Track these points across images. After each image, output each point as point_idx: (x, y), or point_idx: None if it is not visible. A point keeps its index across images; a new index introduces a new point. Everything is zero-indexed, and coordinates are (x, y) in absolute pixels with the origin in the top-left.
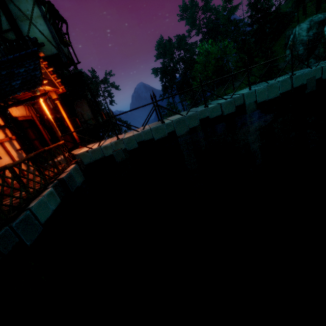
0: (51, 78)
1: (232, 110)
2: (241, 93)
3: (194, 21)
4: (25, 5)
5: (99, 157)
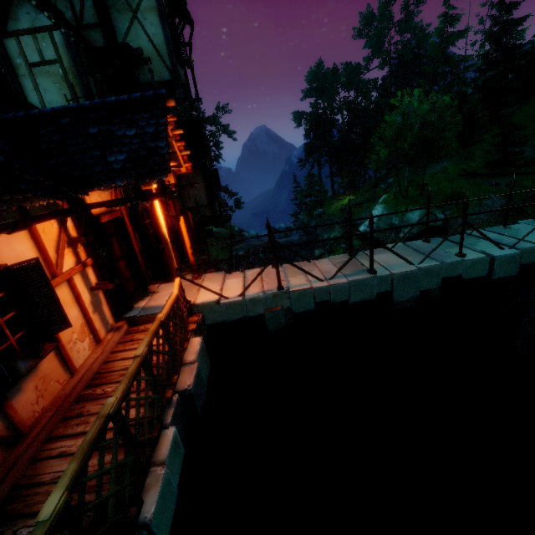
0: (175, 148)
1: (510, 272)
2: None
3: (381, 44)
4: None
5: (237, 317)
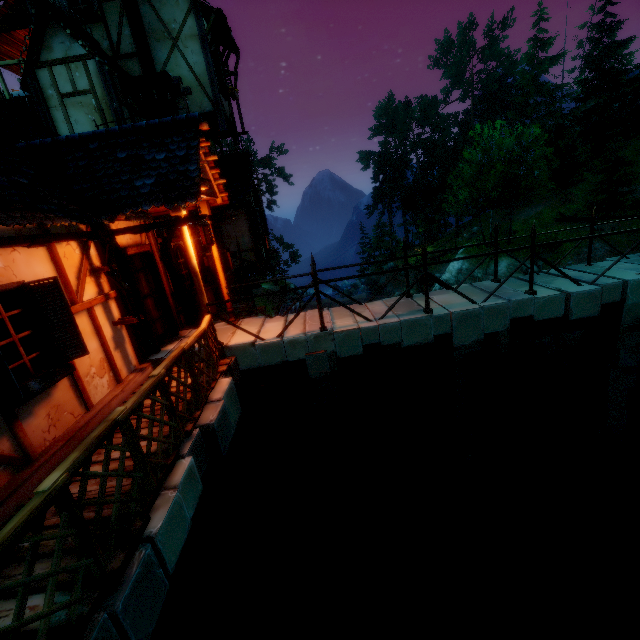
0: (209, 176)
1: (590, 311)
2: (620, 278)
3: (461, 74)
4: (171, 11)
5: (275, 361)
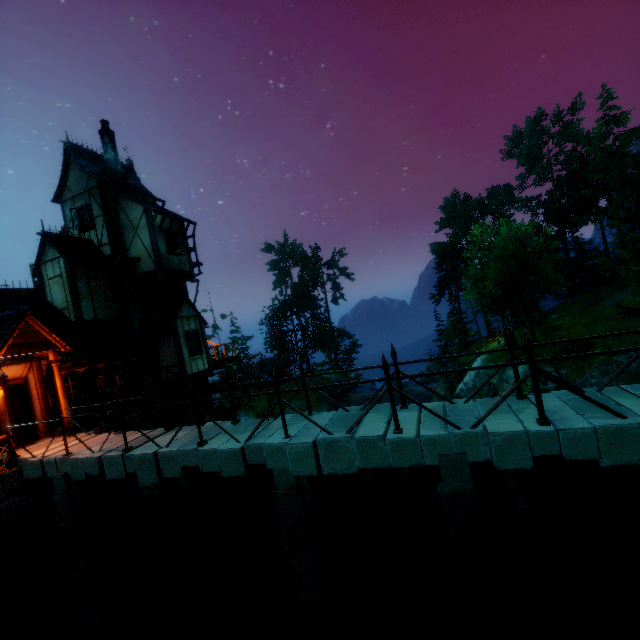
0: (47, 337)
1: (238, 471)
2: (266, 439)
3: (537, 159)
4: (135, 214)
5: (38, 475)
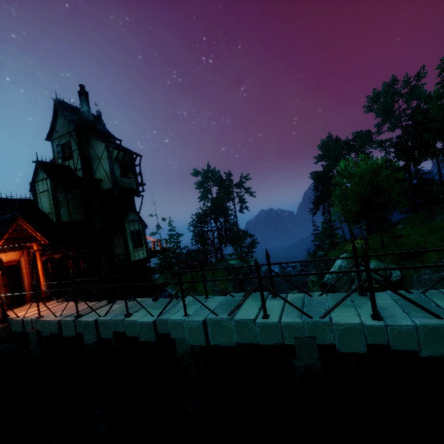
0: (32, 233)
1: (150, 337)
2: (171, 315)
3: (390, 112)
4: (100, 149)
5: (20, 330)
